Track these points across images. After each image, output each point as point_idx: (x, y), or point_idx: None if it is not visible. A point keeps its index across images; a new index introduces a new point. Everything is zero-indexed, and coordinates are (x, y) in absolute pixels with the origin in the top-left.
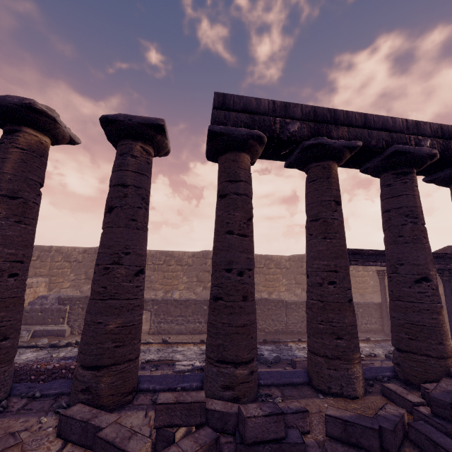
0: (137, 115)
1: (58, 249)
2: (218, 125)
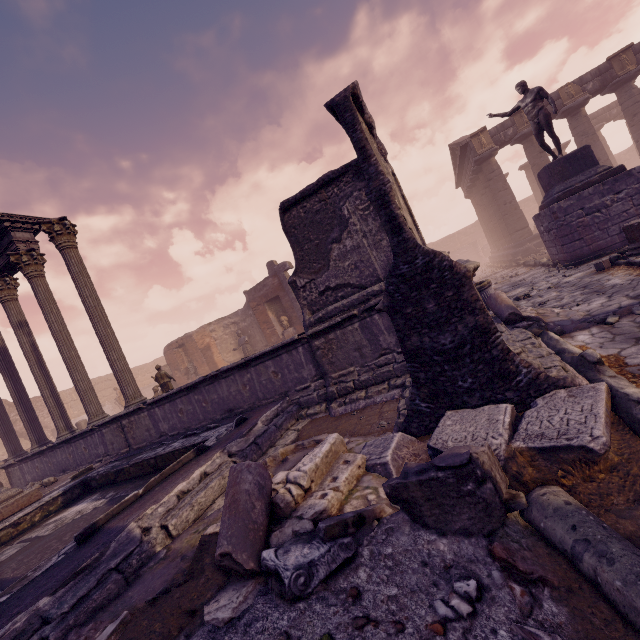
0: (562, 144)
1: (458, 233)
2: None
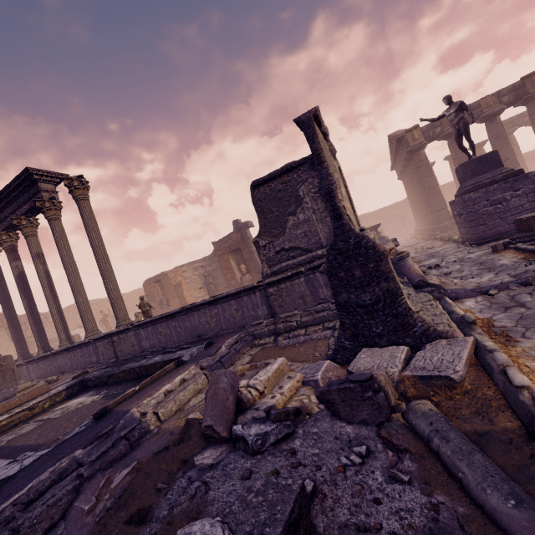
0: (481, 142)
1: (390, 206)
2: None
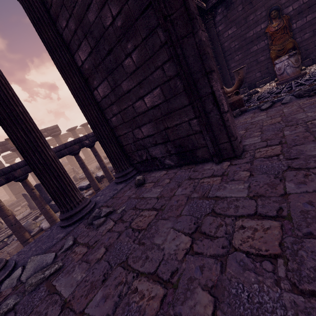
0: None
1: None
2: (6, 160)
